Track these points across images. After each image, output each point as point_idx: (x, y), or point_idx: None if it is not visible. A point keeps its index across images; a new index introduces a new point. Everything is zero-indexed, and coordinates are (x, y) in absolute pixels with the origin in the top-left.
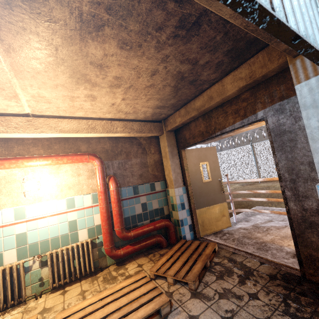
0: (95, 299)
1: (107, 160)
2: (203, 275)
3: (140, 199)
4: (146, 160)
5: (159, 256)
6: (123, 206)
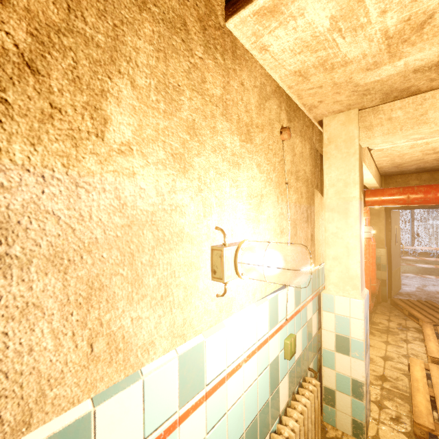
0: (435, 343)
1: None
2: None
3: None
4: None
5: (389, 312)
6: None
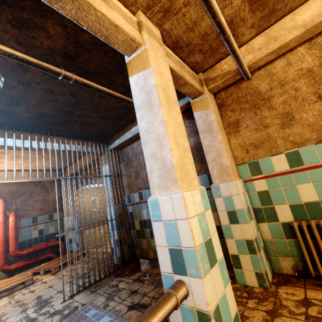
0: None
1: (11, 198)
2: (66, 266)
3: (38, 226)
4: (48, 197)
5: None
6: (21, 232)
